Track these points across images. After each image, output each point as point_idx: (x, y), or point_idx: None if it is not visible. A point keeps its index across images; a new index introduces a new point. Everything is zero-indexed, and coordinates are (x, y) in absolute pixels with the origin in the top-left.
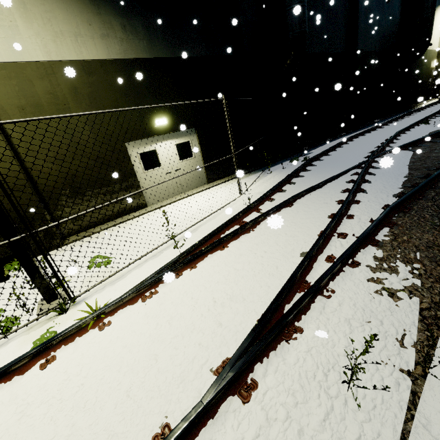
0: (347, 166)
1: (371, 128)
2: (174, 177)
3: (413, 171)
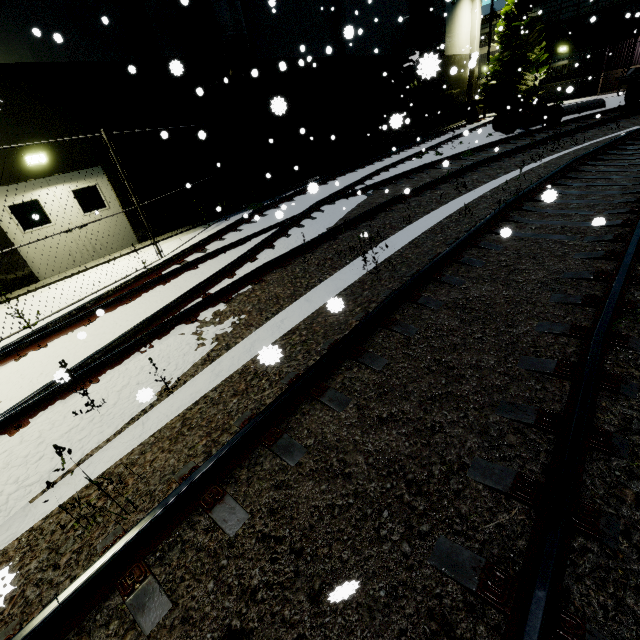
0: (292, 215)
1: (367, 162)
2: (30, 242)
3: (341, 221)
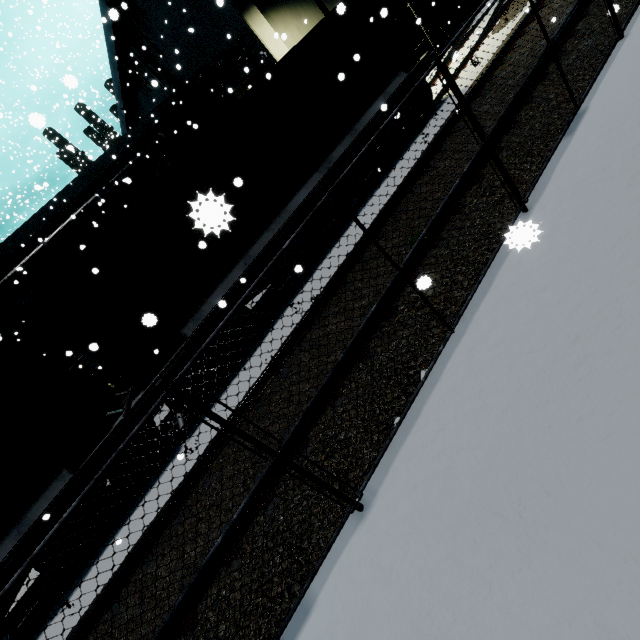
0: None
1: None
2: None
3: None
